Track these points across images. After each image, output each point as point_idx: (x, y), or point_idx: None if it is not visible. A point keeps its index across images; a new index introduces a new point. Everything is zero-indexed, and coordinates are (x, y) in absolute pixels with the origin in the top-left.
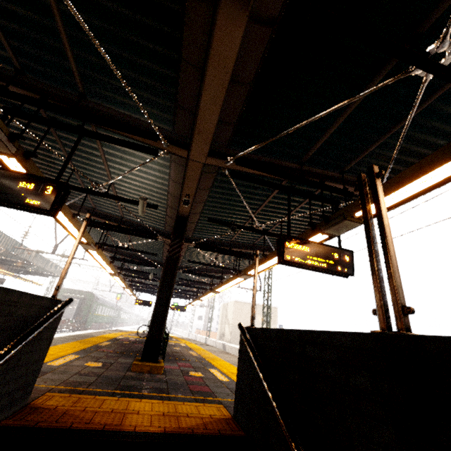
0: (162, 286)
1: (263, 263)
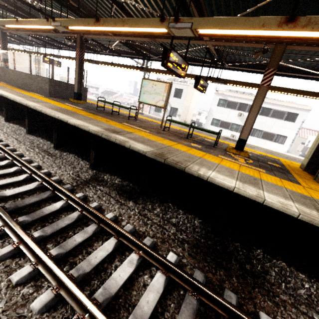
0: (3, 58)
1: (37, 54)
